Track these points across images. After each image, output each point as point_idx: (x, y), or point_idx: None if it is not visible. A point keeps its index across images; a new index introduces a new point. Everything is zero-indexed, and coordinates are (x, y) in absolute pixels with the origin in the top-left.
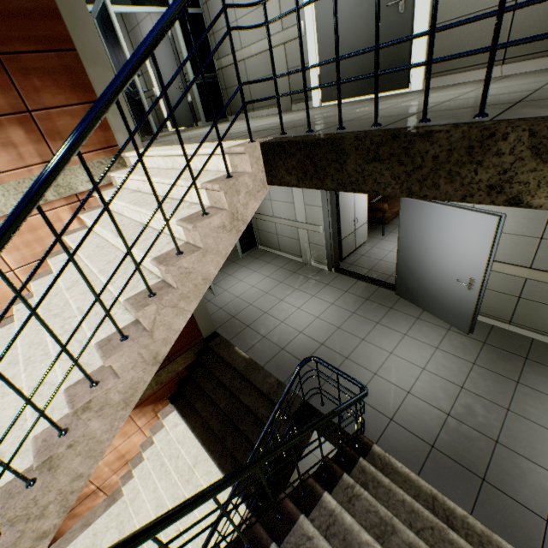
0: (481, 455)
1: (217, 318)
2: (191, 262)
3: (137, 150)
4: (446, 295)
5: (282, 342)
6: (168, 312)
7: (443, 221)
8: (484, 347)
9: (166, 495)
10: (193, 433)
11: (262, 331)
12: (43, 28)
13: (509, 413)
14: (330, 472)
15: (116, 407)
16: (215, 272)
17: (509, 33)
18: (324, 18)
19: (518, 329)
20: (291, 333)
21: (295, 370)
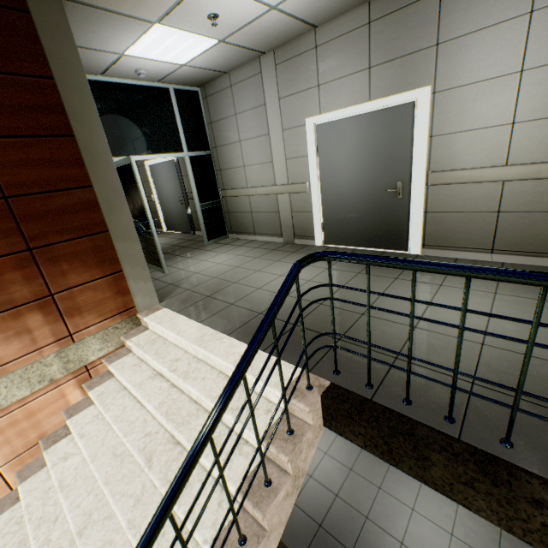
0: None
1: None
2: None
3: (220, 468)
4: None
5: None
6: None
7: None
8: None
9: None
10: None
11: None
12: (80, 218)
13: None
14: None
15: None
16: (275, 546)
17: (495, 232)
18: (328, 184)
19: None
20: None
21: None
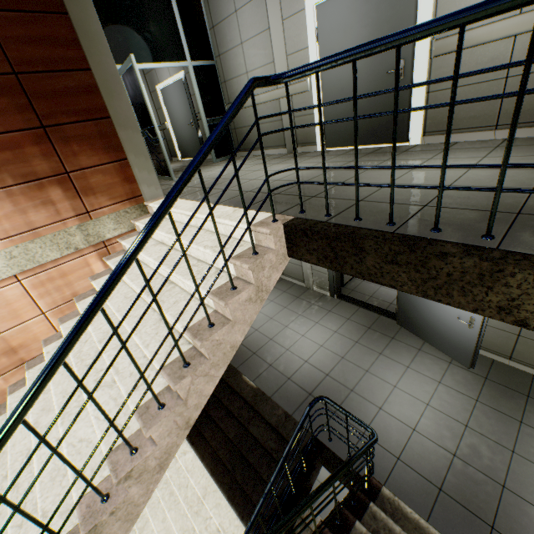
0: (489, 500)
1: None
2: (222, 334)
3: (182, 247)
4: (447, 330)
5: (289, 372)
6: (200, 380)
7: None
8: (486, 382)
9: (175, 526)
10: (202, 463)
11: (268, 359)
12: (83, 102)
13: (514, 455)
14: (343, 519)
15: (152, 471)
16: (241, 339)
17: (501, 104)
18: (329, 78)
19: (518, 365)
20: (297, 362)
21: (306, 410)
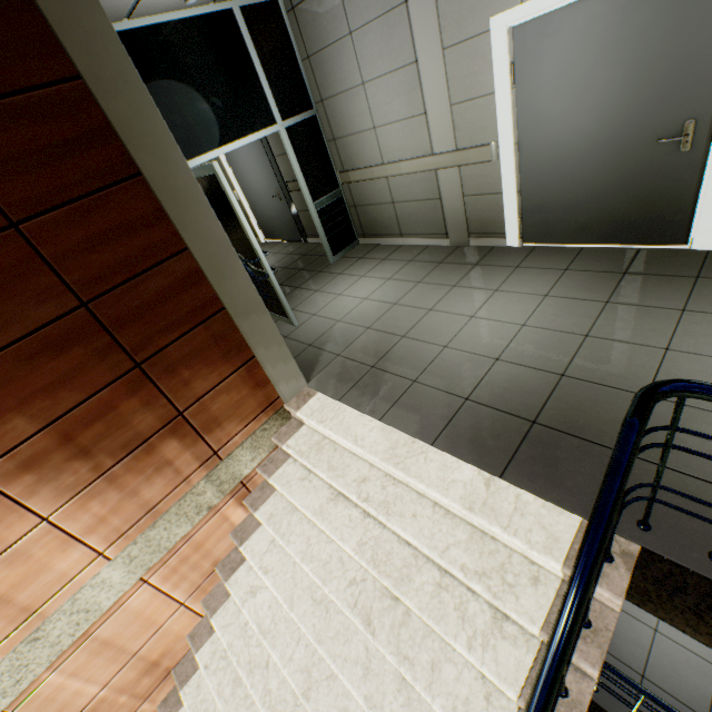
0: None
1: None
2: None
3: None
4: None
5: None
6: None
7: None
8: None
9: None
10: None
11: None
12: (184, 302)
13: None
14: None
15: None
16: None
17: None
18: (535, 142)
19: None
20: None
21: None
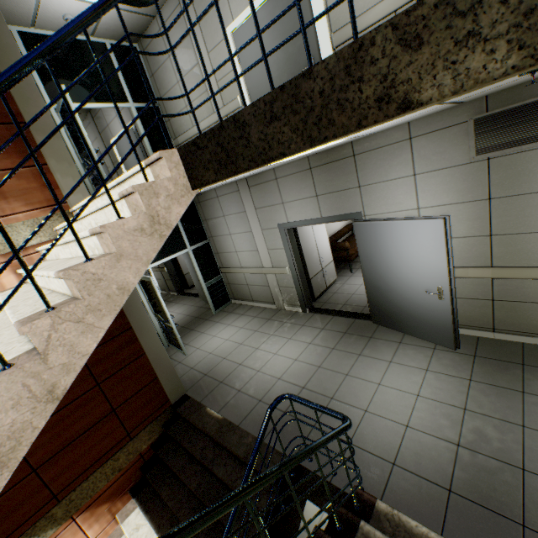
0: (511, 490)
1: (188, 379)
2: (100, 267)
3: (28, 145)
4: (421, 311)
5: (260, 393)
6: (69, 328)
7: (396, 235)
8: (475, 360)
9: None
10: (157, 535)
11: (237, 385)
12: None
13: (525, 430)
14: None
15: None
16: (135, 281)
17: None
18: (255, 90)
19: (504, 335)
20: (269, 381)
21: (266, 413)
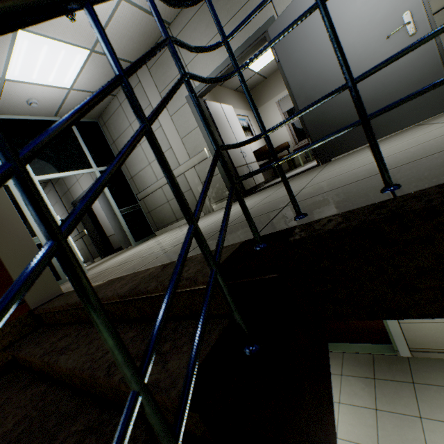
0: None
1: None
2: None
3: None
4: (386, 84)
5: (179, 241)
6: None
7: None
8: None
9: None
10: None
11: (144, 254)
12: None
13: None
14: None
15: None
16: None
17: None
18: None
19: None
20: None
21: None
